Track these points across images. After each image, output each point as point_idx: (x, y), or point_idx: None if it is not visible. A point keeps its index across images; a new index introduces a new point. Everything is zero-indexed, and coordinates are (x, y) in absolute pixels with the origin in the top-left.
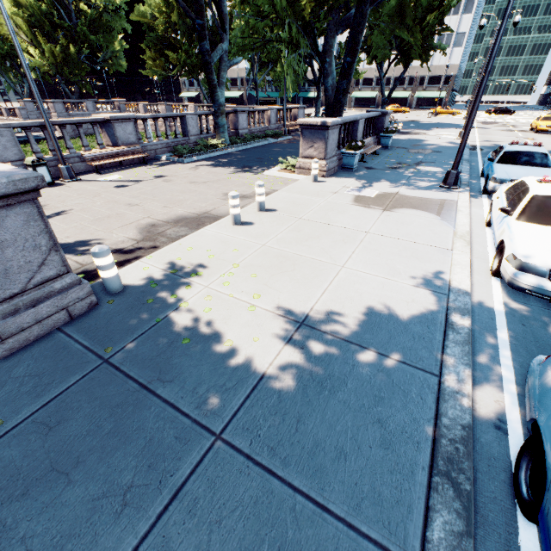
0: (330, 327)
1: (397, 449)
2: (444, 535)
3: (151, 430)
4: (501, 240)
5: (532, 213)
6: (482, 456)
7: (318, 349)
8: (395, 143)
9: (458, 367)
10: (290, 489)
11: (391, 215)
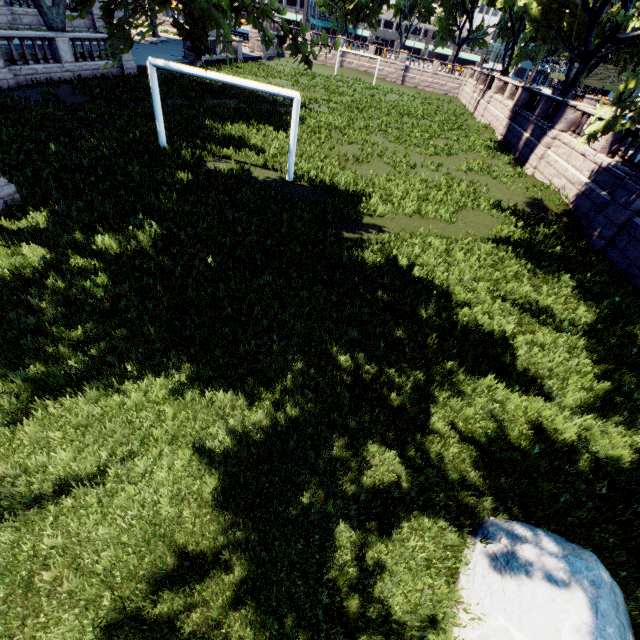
0: None
1: None
2: None
3: None
4: None
5: None
6: None
7: None
8: None
9: None
10: None
11: None
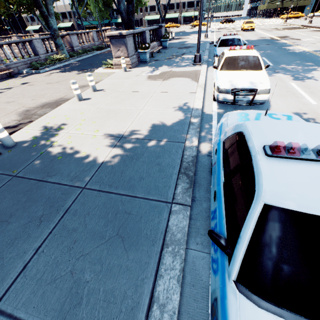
0: (135, 136)
1: (165, 171)
2: (181, 190)
3: (48, 195)
4: (214, 82)
5: (226, 66)
6: (201, 166)
7: (130, 145)
8: (171, 45)
9: (193, 137)
10: (119, 195)
11: (167, 82)
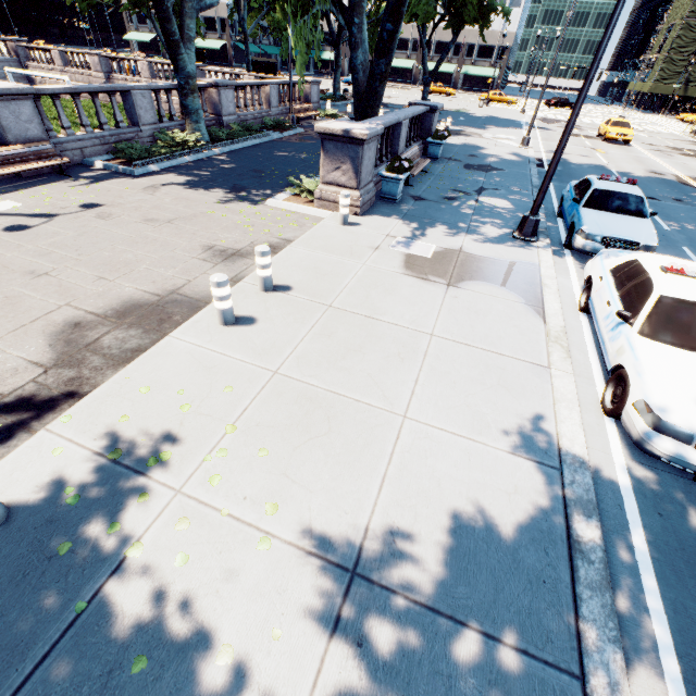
0: (401, 576)
1: None
2: None
3: None
4: (619, 364)
5: (660, 324)
6: None
7: (388, 643)
8: (445, 151)
9: (605, 650)
10: None
11: (459, 296)
